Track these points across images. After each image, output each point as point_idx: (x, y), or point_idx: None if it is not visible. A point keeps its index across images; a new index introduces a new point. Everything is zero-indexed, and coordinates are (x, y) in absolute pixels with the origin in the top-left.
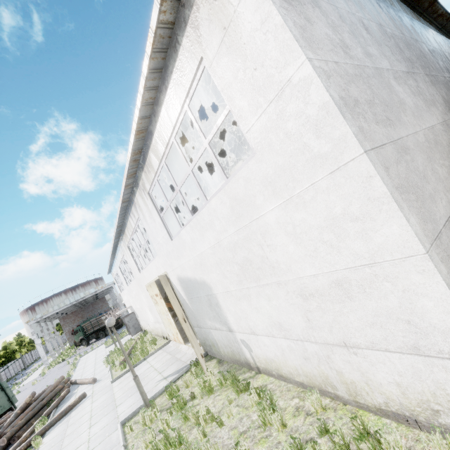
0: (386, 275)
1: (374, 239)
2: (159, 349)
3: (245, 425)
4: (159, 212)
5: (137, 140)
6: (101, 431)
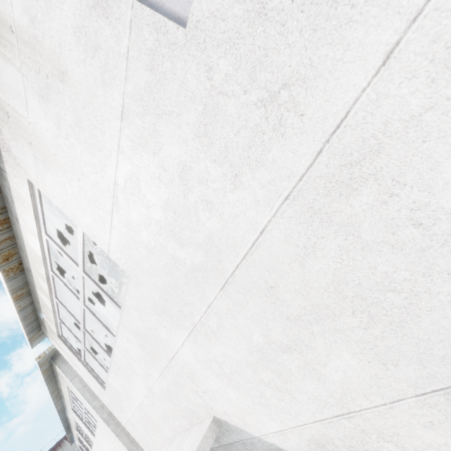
0: None
1: None
2: None
3: None
4: (82, 420)
5: (54, 393)
6: None
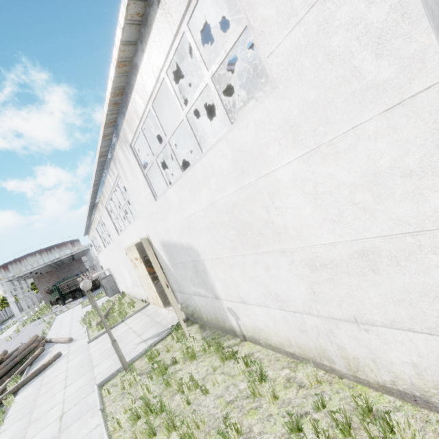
0: (435, 247)
1: (430, 200)
2: (137, 311)
3: (232, 394)
4: (142, 168)
5: (118, 75)
6: (77, 392)
